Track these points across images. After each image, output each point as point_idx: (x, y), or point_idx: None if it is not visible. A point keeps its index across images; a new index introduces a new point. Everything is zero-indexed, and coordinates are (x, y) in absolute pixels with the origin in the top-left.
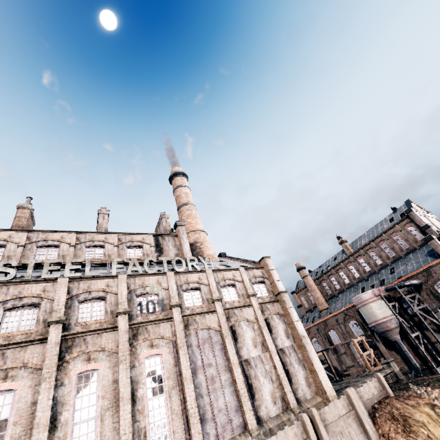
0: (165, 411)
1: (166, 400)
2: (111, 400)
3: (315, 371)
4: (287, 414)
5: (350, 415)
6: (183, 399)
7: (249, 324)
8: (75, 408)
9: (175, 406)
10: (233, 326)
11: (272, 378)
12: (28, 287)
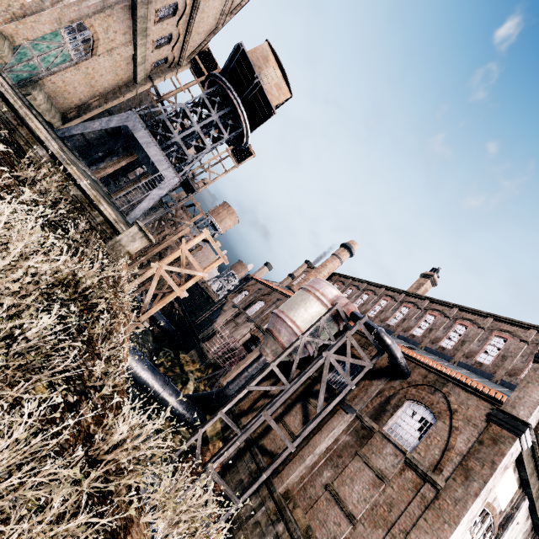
0: None
1: None
2: None
3: None
4: None
5: None
6: None
7: None
8: None
9: None
10: None
11: None
12: None
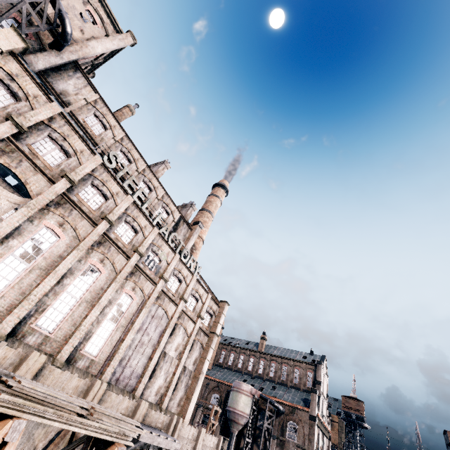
0: (107, 335)
1: (113, 329)
2: (92, 298)
3: (190, 400)
4: (156, 407)
5: (192, 442)
6: (121, 339)
7: (185, 333)
8: (74, 282)
9: (115, 338)
10: (177, 325)
11: (167, 378)
12: (112, 182)
